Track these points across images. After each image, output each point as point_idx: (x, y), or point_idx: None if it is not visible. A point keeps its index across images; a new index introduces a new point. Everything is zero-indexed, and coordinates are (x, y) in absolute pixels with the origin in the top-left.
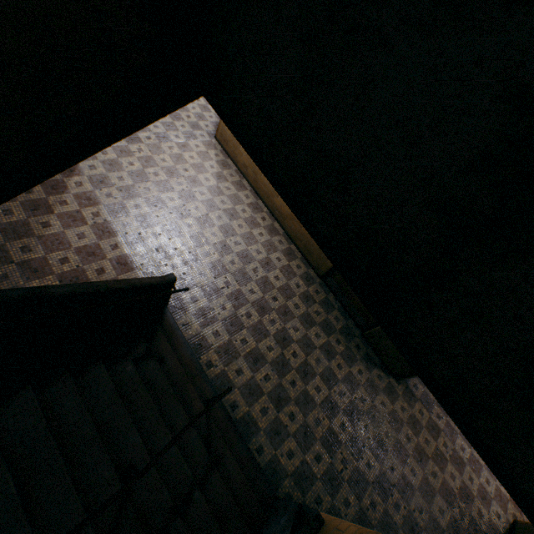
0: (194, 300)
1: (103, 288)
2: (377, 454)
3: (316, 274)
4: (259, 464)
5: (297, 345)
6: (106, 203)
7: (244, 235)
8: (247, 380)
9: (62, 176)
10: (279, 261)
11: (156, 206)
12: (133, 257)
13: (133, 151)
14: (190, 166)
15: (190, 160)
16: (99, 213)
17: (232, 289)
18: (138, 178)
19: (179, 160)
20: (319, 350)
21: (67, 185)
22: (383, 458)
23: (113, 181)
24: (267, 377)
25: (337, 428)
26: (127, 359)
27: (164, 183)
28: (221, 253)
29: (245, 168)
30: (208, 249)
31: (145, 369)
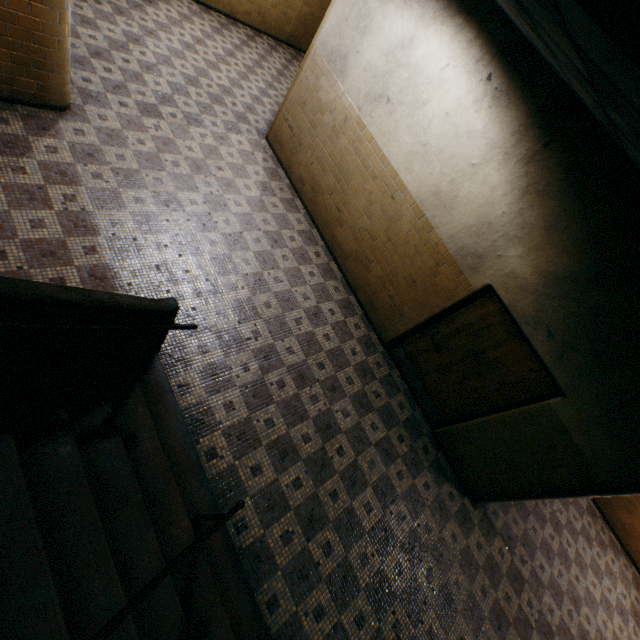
0: (203, 351)
1: (30, 293)
2: (443, 615)
3: (379, 339)
4: (269, 629)
5: (345, 437)
6: (90, 185)
7: (288, 271)
8: (266, 485)
9: (27, 132)
10: (333, 314)
11: (168, 206)
12: (117, 271)
13: (148, 126)
14: (227, 165)
15: (228, 158)
16: (76, 197)
17: (262, 343)
18: (148, 163)
19: (213, 154)
20: (374, 449)
21: (31, 147)
22: (450, 622)
23: (109, 158)
24: (297, 482)
25: (391, 571)
26: (65, 432)
27: (186, 179)
28: (253, 289)
29: (302, 183)
30: (235, 279)
31: (98, 453)
